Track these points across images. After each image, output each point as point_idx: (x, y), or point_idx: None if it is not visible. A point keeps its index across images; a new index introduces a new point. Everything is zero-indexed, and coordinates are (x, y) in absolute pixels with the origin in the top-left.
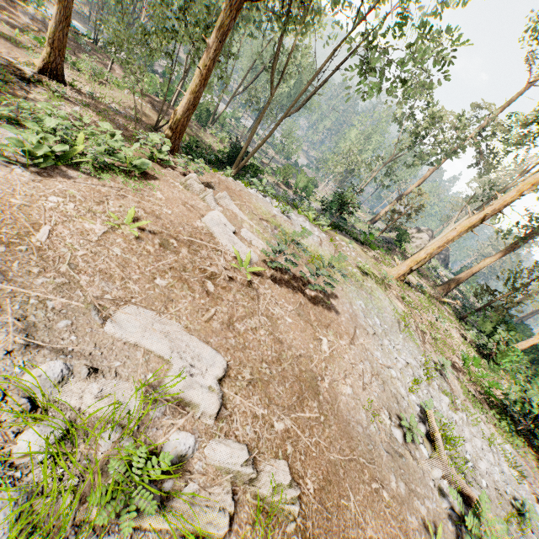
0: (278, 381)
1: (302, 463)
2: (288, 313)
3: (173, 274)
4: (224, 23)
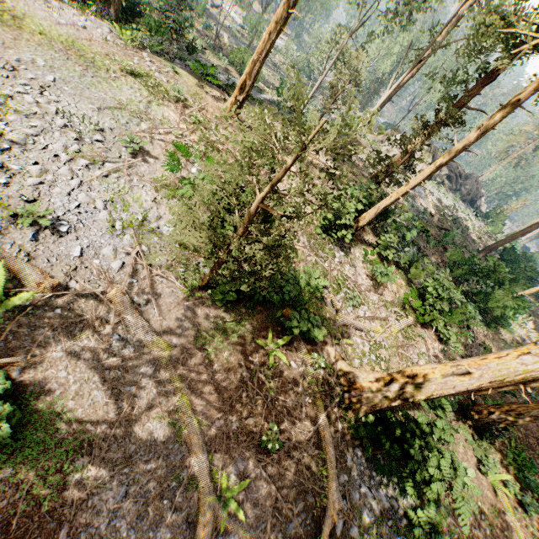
0: None
1: None
2: None
3: None
4: None
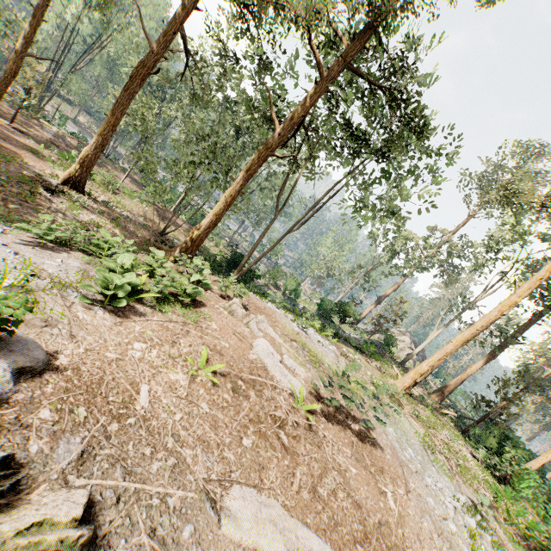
0: None
1: None
2: (349, 460)
3: (253, 429)
4: (252, 167)
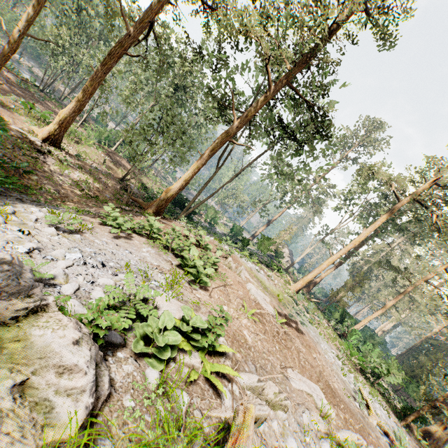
0: (326, 391)
1: (356, 433)
2: (301, 345)
3: (275, 340)
4: (215, 148)
